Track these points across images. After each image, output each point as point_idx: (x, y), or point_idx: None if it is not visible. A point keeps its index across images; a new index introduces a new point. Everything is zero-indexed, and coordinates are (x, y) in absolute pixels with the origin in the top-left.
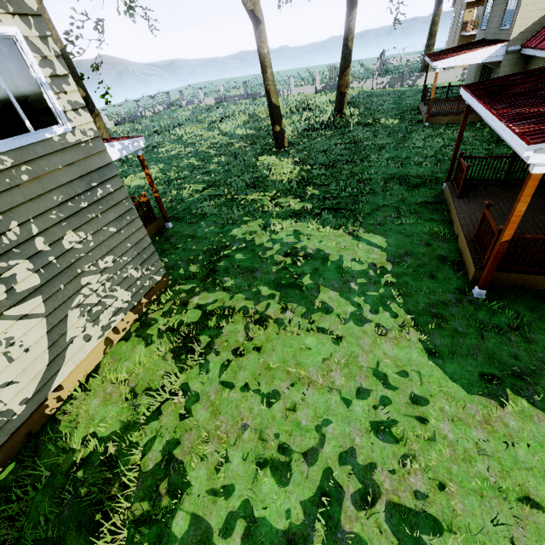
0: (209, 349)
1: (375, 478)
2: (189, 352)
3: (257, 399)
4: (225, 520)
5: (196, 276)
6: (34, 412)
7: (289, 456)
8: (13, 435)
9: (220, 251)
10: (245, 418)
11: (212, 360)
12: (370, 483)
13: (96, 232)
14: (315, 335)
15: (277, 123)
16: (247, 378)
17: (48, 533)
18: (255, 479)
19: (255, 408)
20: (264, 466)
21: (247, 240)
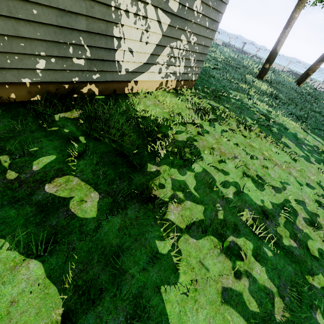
0: (215, 121)
1: (318, 220)
2: (203, 115)
3: (244, 152)
4: (223, 181)
5: (208, 93)
6: (123, 82)
7: (263, 182)
8: (111, 82)
9: (222, 93)
10: (236, 154)
11: (217, 125)
12: (315, 220)
13: (203, 16)
14: (280, 150)
15: (269, 62)
16: (237, 142)
17: (123, 127)
18: (242, 178)
19: (242, 154)
20: (247, 176)
21: (238, 98)
